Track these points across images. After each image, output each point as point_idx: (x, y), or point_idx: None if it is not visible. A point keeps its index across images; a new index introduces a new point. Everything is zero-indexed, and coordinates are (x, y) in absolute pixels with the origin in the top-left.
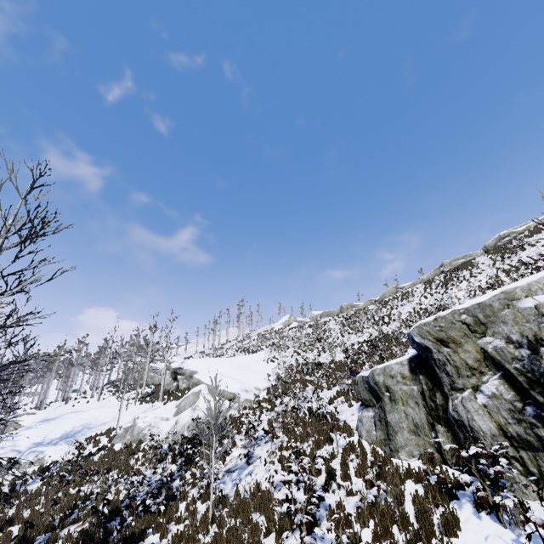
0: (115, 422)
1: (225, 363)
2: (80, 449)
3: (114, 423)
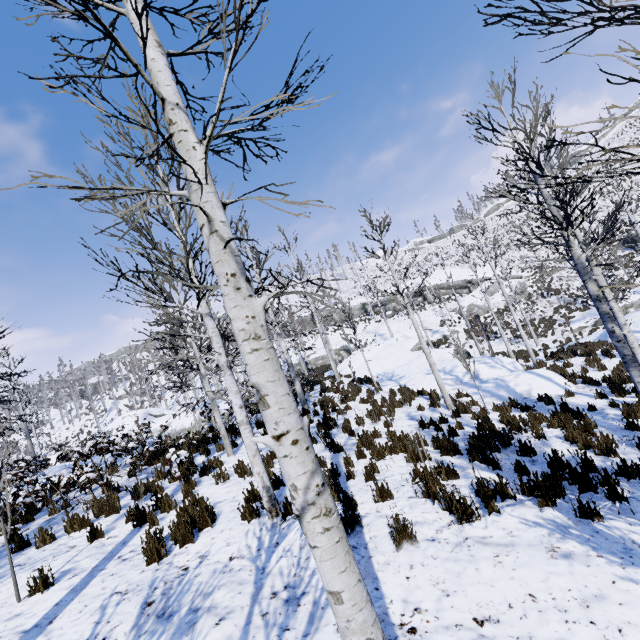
0: (427, 321)
1: (464, 272)
2: (454, 326)
3: (430, 321)
